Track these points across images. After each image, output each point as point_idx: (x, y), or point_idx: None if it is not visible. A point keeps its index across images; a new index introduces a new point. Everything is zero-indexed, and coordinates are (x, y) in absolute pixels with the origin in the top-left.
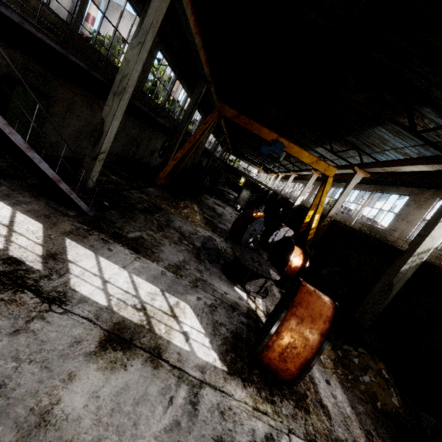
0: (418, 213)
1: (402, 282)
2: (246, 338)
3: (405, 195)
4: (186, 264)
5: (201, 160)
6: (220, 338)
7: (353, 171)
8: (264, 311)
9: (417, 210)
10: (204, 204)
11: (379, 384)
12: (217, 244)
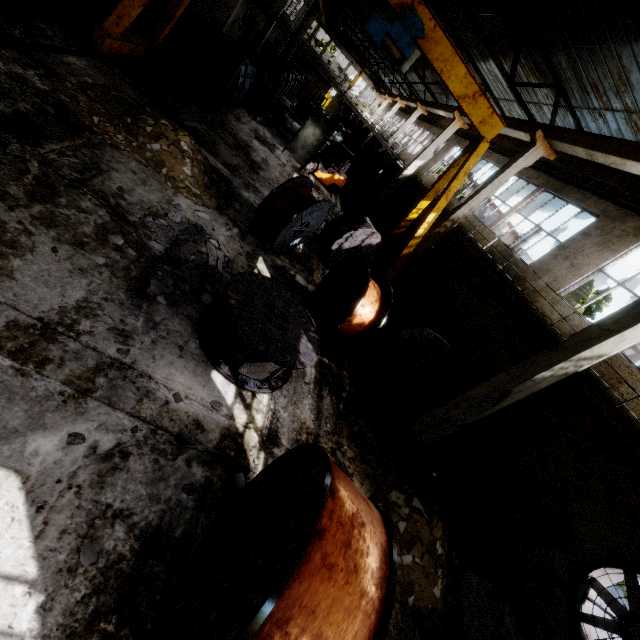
0: (596, 256)
1: (526, 393)
2: (183, 536)
3: (591, 212)
4: (82, 318)
5: (255, 21)
6: (90, 575)
7: (528, 138)
8: (262, 430)
9: (597, 250)
10: (226, 132)
11: (424, 568)
12: (208, 252)
